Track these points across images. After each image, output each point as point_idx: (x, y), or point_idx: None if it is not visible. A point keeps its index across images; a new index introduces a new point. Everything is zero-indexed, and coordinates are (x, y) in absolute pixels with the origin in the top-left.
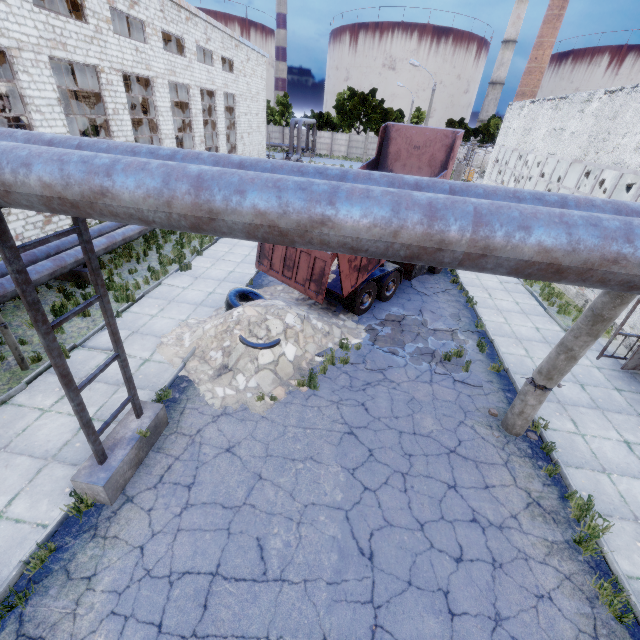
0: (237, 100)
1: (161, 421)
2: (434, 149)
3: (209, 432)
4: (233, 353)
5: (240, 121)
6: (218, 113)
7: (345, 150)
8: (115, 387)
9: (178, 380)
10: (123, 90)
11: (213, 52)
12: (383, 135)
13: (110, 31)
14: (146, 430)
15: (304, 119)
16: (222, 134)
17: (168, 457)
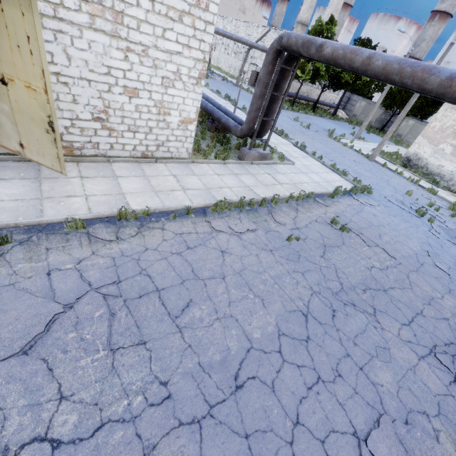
0: None
1: None
2: None
3: None
4: None
5: None
6: None
7: None
8: None
9: None
10: None
11: None
12: None
13: None
14: None
15: None
16: None
17: None
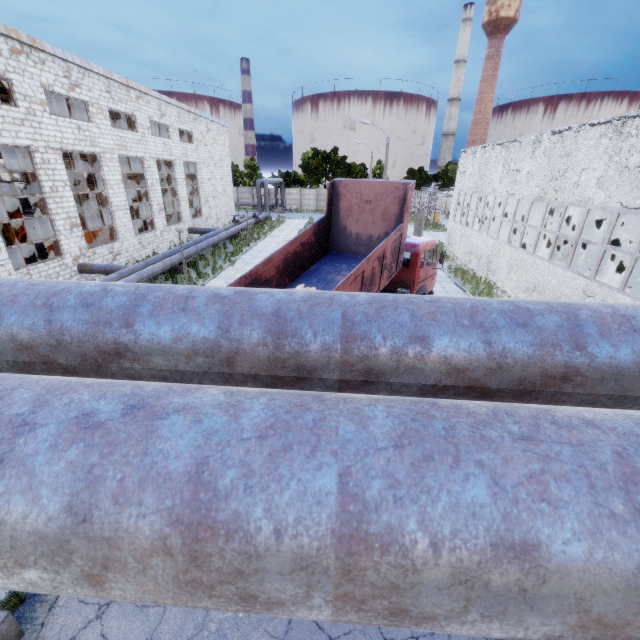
0: (199, 167)
1: None
2: (386, 202)
3: None
4: None
5: (204, 186)
6: (178, 181)
7: (314, 203)
8: None
9: None
10: (63, 167)
11: (169, 126)
12: (331, 192)
13: (46, 112)
14: None
15: (270, 179)
16: (184, 200)
17: None
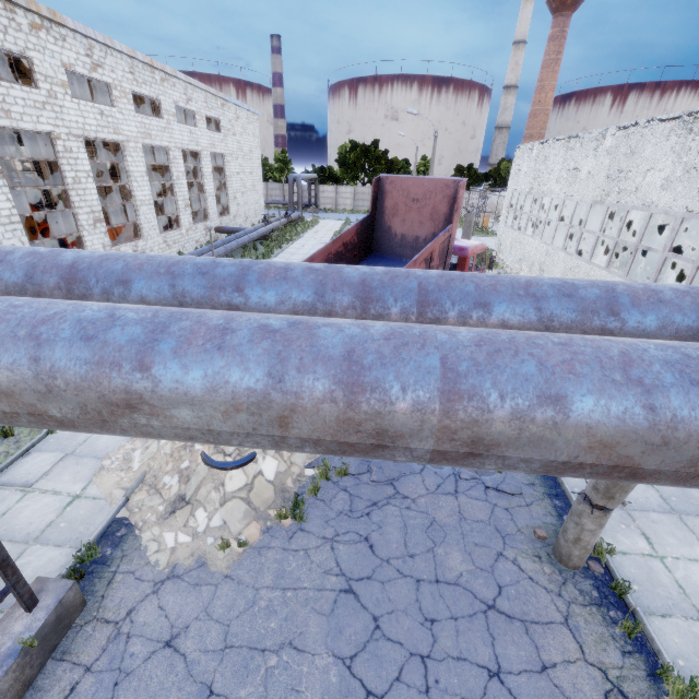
0: (227, 159)
1: (70, 606)
2: (435, 201)
3: (145, 612)
4: (192, 478)
5: (232, 181)
6: (205, 174)
7: (351, 203)
8: (22, 547)
9: (114, 525)
10: (86, 157)
11: (195, 112)
12: (376, 189)
13: (67, 95)
14: (31, 638)
15: (303, 174)
16: (211, 196)
17: (74, 668)
